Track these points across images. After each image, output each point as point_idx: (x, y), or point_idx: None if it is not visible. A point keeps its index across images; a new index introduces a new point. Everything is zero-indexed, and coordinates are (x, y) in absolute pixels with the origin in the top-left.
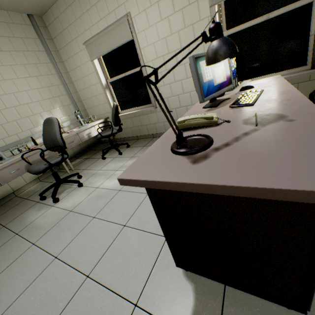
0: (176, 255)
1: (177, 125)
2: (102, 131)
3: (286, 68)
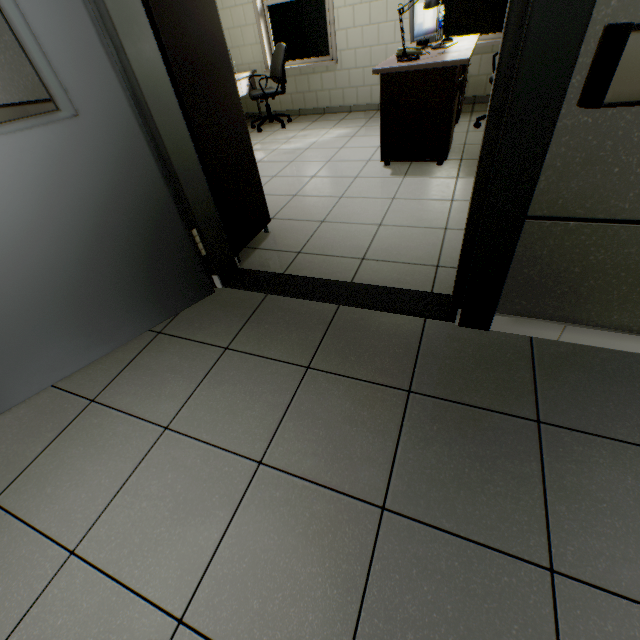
0: (384, 147)
1: (398, 53)
2: (255, 90)
3: (495, 31)
